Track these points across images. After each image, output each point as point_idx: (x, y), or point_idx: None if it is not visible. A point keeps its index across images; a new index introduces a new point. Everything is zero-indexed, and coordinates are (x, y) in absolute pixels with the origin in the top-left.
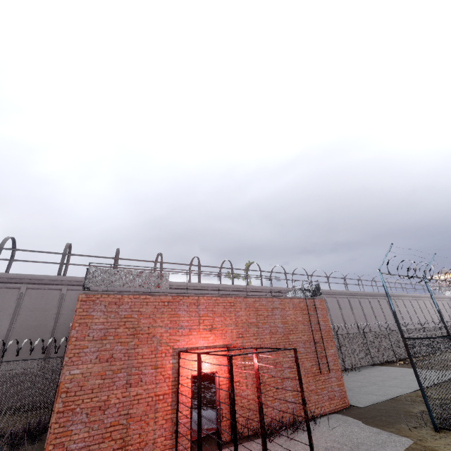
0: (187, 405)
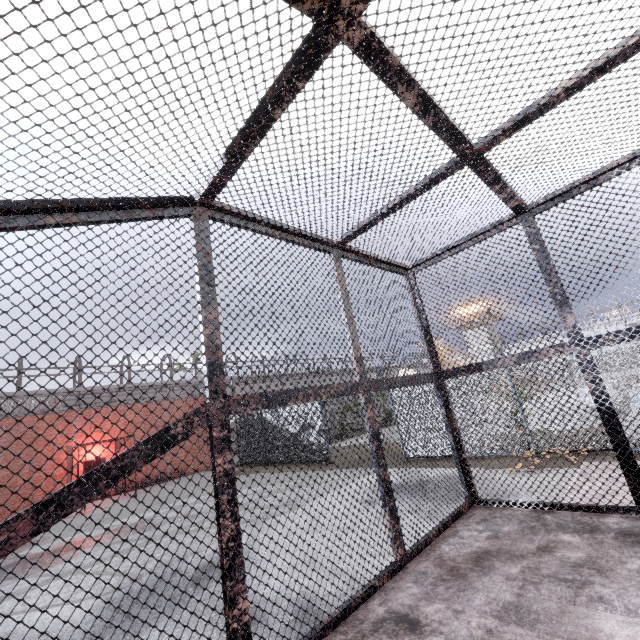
0: None
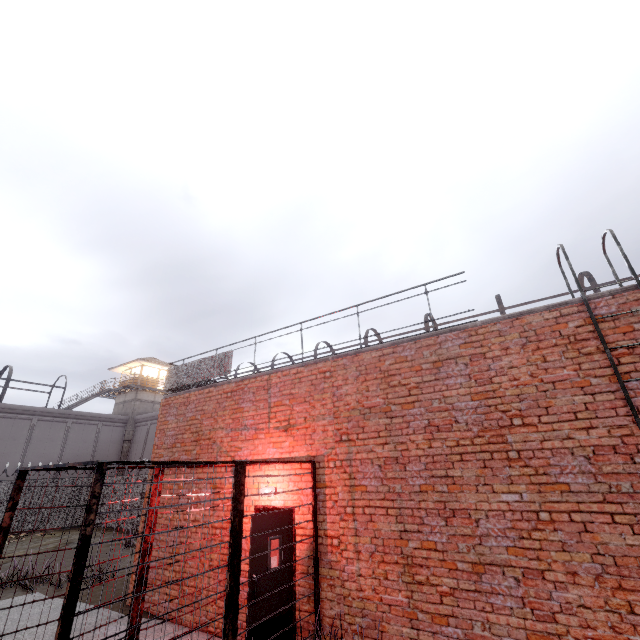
0: (248, 555)
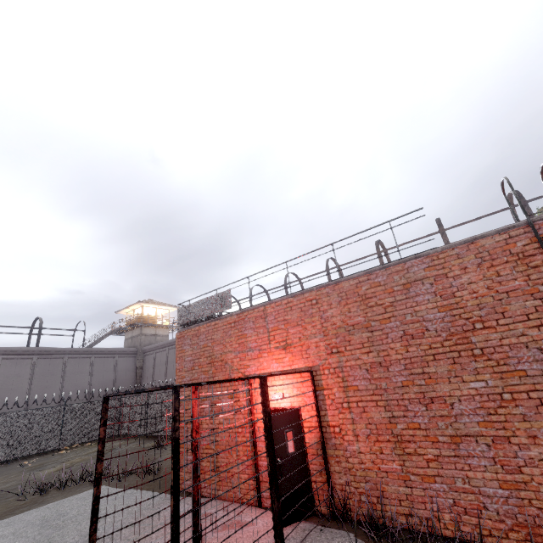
0: None
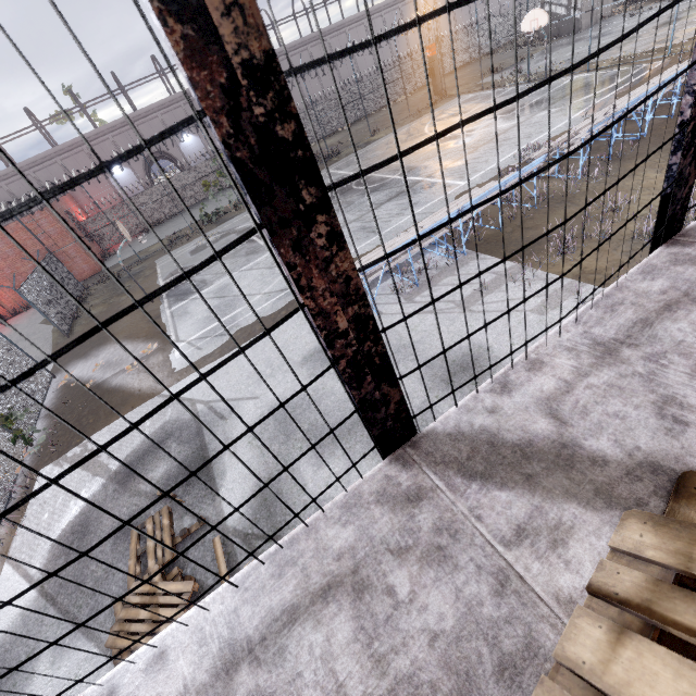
0: None
